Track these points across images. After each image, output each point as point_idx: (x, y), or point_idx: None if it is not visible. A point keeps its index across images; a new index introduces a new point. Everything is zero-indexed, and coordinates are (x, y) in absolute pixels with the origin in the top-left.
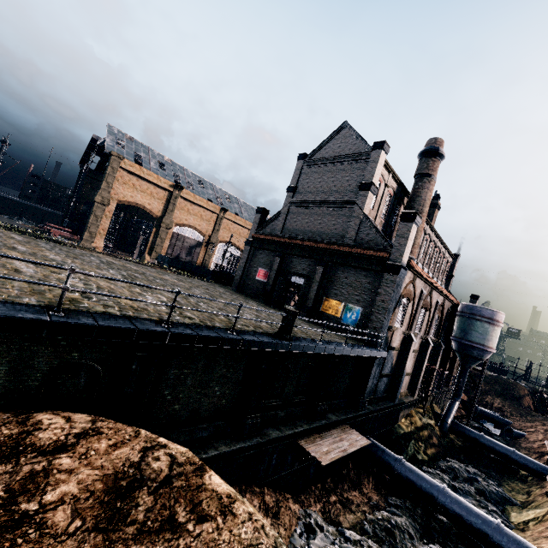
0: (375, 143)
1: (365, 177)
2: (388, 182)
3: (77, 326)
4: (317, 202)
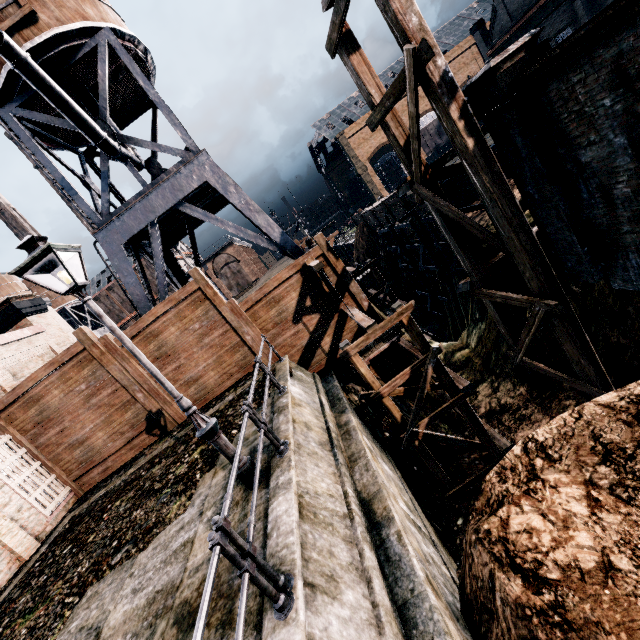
0: None
1: None
2: None
3: None
4: None
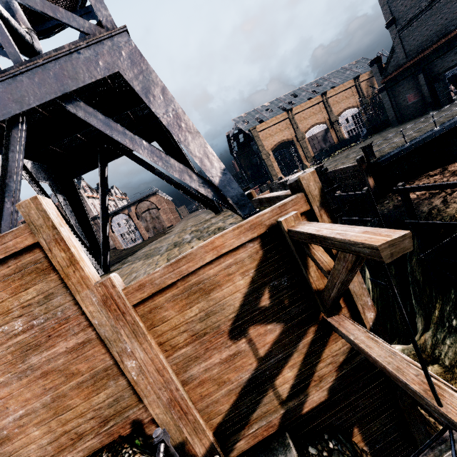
0: None
1: None
2: None
3: (418, 142)
4: (424, 8)
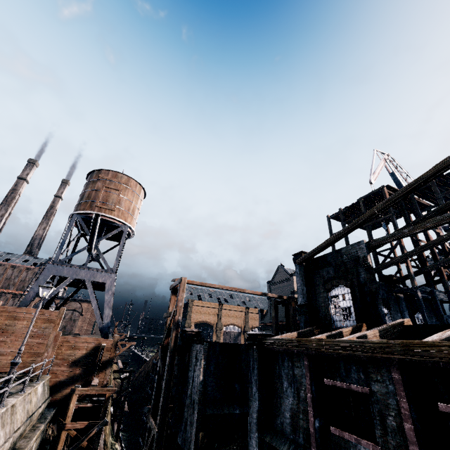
0: (290, 274)
1: (291, 288)
2: None
3: None
4: None
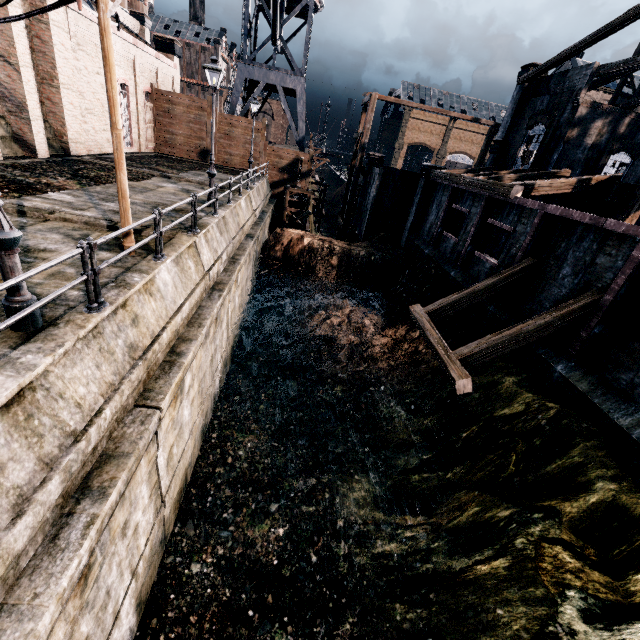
0: None
1: None
2: (597, 100)
3: None
4: None
